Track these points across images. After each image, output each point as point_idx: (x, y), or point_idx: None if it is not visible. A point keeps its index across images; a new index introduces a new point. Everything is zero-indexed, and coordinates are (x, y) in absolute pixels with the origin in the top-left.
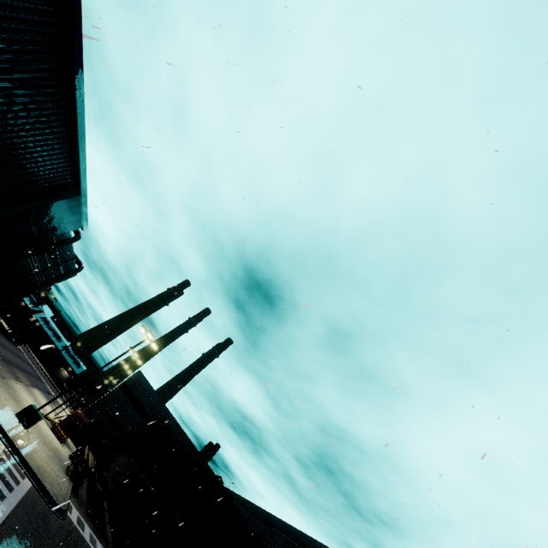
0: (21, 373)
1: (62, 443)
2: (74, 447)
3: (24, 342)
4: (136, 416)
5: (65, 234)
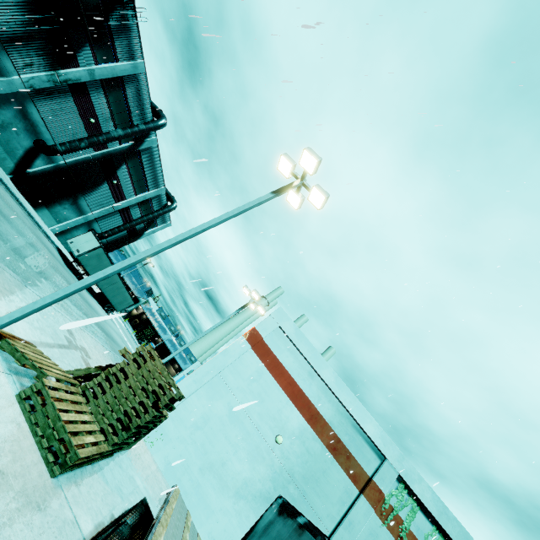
0: (69, 306)
1: (84, 467)
2: (158, 475)
3: (114, 308)
4: (288, 408)
5: (145, 118)
